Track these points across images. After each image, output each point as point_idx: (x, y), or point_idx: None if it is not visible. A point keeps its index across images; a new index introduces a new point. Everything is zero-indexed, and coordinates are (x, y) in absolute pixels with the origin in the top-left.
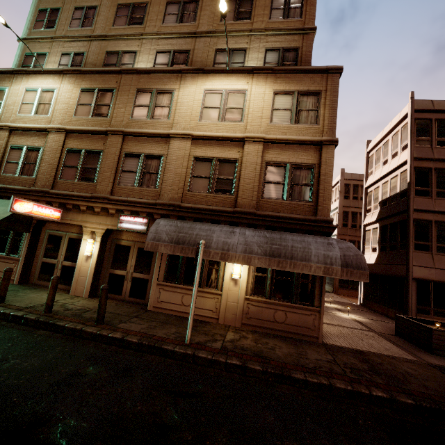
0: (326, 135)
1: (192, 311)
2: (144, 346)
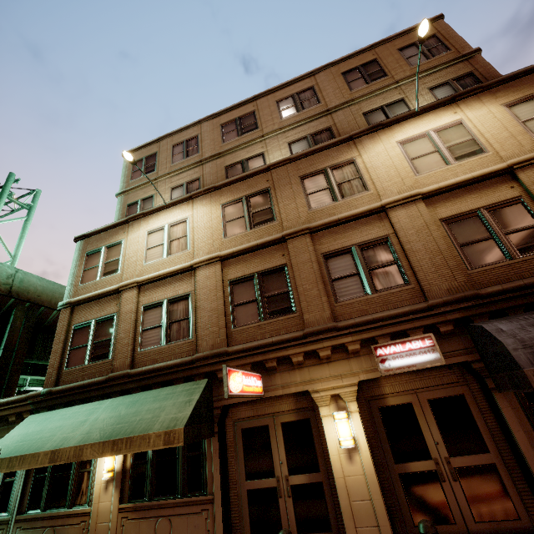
0: None
1: None
2: None
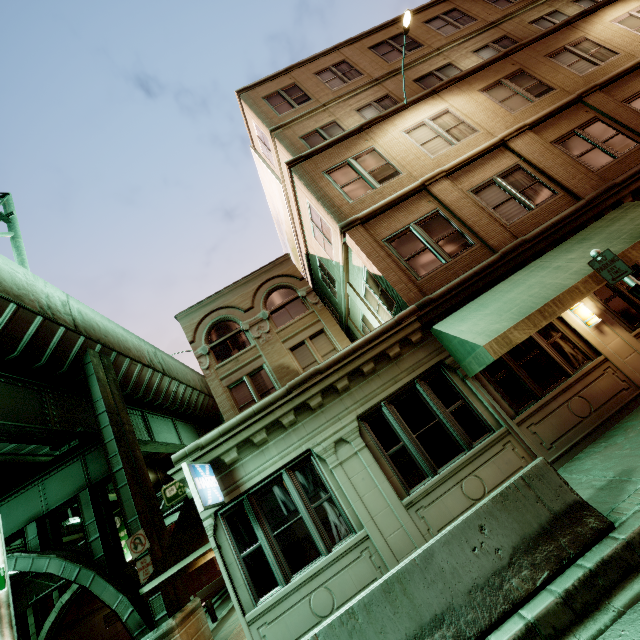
0: None
1: None
2: None
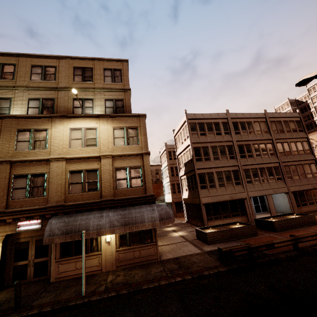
0: (144, 150)
1: (84, 275)
2: (56, 310)
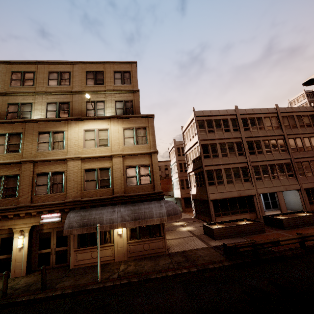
0: (152, 149)
1: (99, 263)
2: (76, 292)
